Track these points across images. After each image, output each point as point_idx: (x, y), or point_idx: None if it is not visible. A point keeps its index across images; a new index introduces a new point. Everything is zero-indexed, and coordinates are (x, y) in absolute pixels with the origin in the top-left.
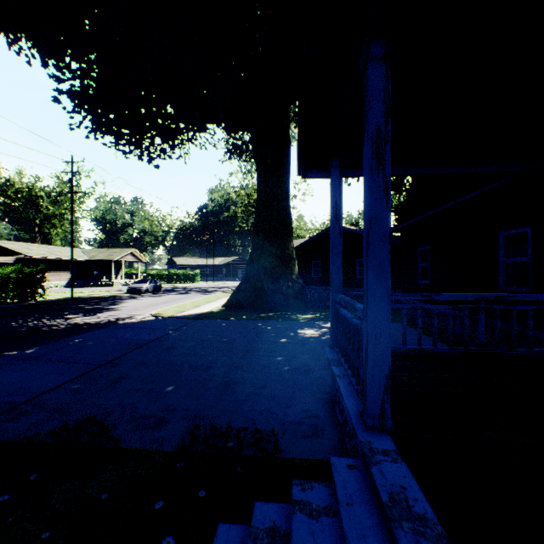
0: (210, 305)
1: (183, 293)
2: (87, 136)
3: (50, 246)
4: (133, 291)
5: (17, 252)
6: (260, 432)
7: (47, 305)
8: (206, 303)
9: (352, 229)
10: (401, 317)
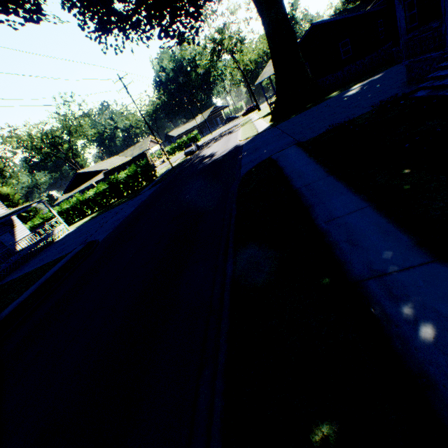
0: (261, 126)
1: (217, 141)
2: (115, 53)
3: (104, 162)
4: (189, 154)
5: (99, 171)
6: (392, 97)
7: (172, 173)
8: (255, 128)
9: (330, 19)
10: (394, 63)
